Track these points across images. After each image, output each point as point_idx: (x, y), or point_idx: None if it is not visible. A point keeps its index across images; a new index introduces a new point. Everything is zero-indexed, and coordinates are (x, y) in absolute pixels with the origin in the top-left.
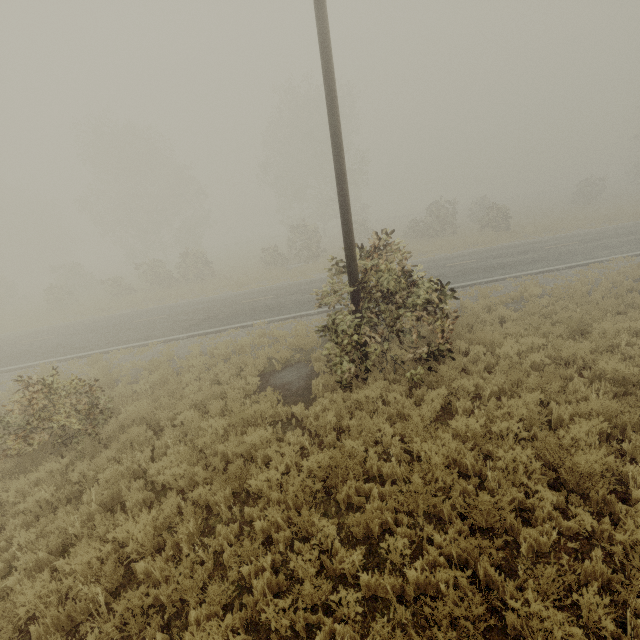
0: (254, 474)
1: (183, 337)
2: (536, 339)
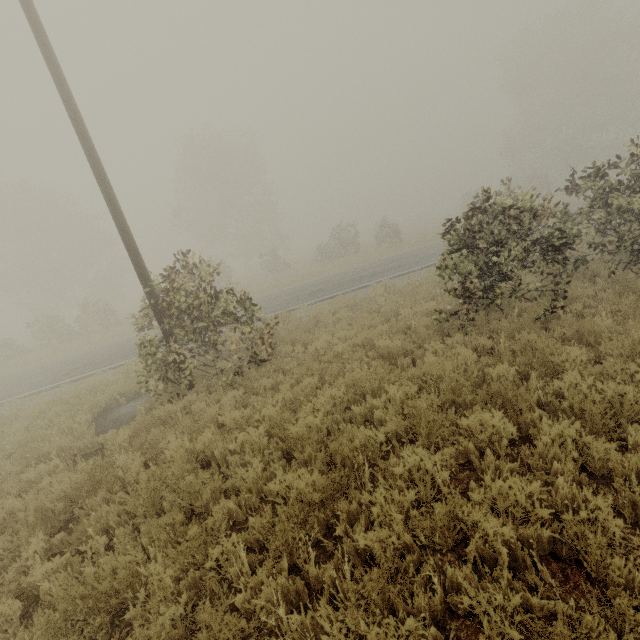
0: None
1: (46, 389)
2: (346, 331)
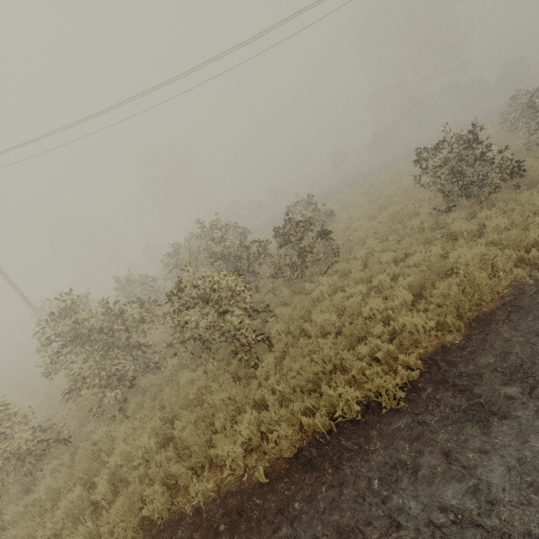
0: None
1: None
2: None
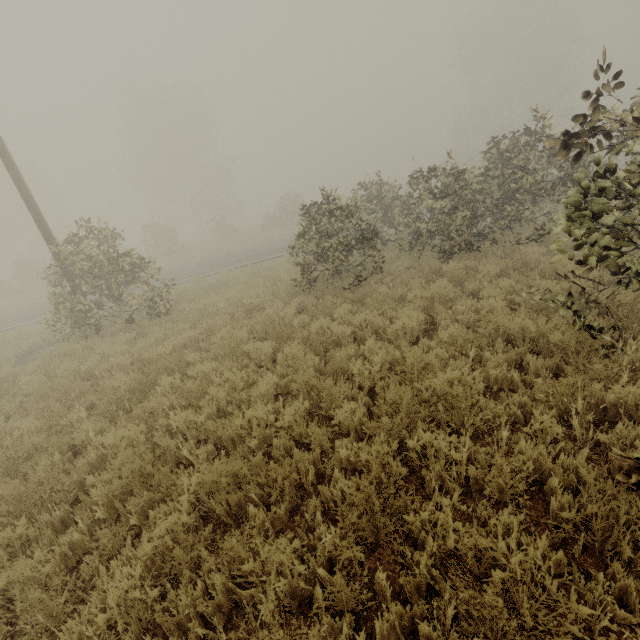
0: None
1: None
2: (232, 292)
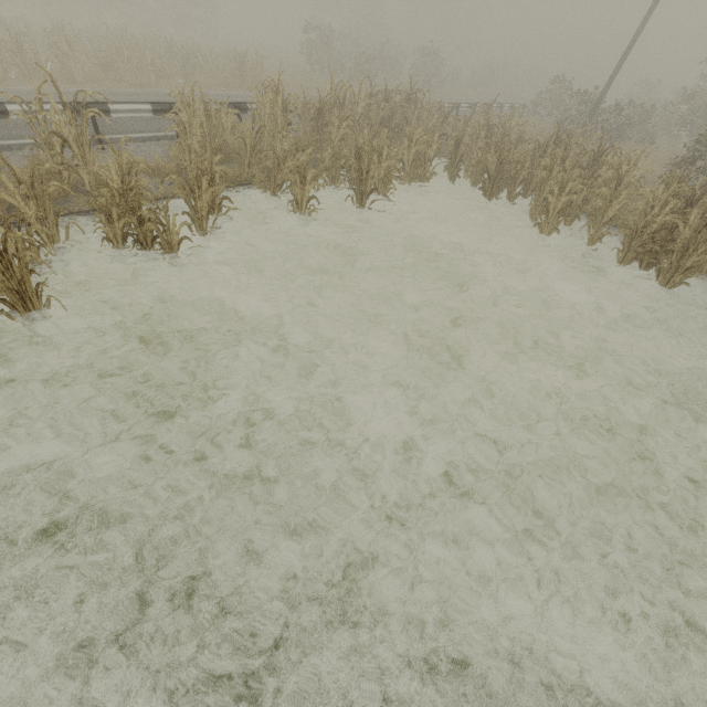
0: None
1: None
2: None
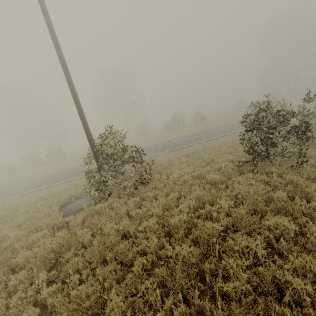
0: (14, 255)
1: (33, 191)
2: (188, 169)
